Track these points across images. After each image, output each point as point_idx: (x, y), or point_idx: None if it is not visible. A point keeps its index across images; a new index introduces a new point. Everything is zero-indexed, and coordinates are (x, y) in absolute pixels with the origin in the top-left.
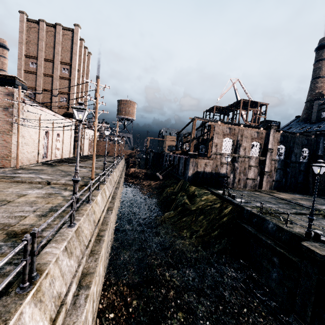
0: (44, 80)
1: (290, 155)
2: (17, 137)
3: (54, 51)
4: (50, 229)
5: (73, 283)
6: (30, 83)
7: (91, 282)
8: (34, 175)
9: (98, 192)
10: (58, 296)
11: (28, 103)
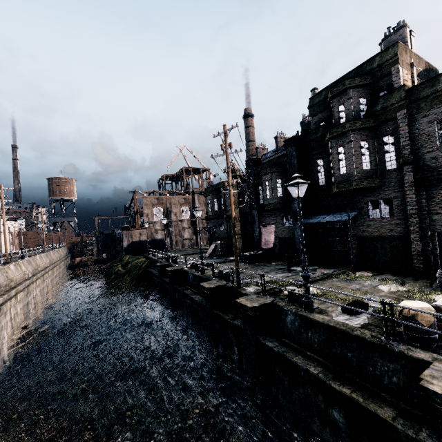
0: None
1: None
2: None
3: None
4: None
5: None
6: None
7: (5, 295)
8: None
9: (11, 263)
10: None
11: None
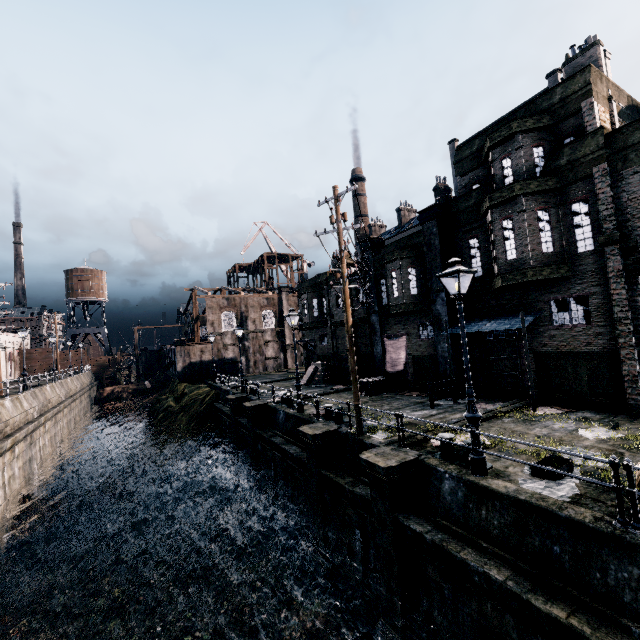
0: None
1: None
2: None
3: None
4: None
5: None
6: None
7: None
8: None
9: (7, 398)
10: None
11: None
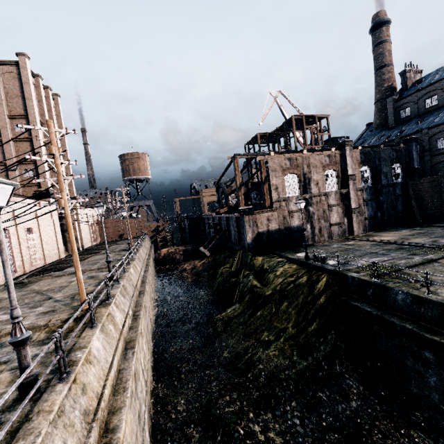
0: None
1: (378, 177)
2: None
3: None
4: None
5: None
6: None
7: None
8: None
9: (93, 333)
10: None
11: None
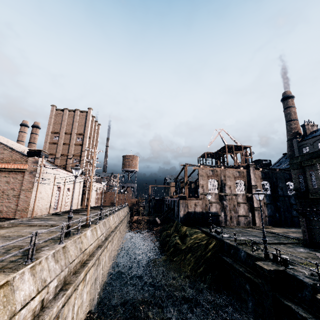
0: (63, 147)
1: (276, 189)
2: (36, 192)
3: (72, 126)
4: (47, 247)
5: (55, 279)
6: (52, 151)
7: (69, 287)
8: (43, 221)
9: (88, 229)
10: (44, 281)
11: (47, 166)
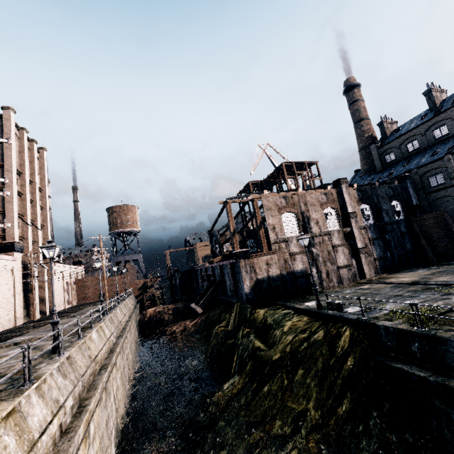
0: None
1: (380, 214)
2: None
3: None
4: None
5: None
6: None
7: None
8: None
9: None
10: None
11: None
